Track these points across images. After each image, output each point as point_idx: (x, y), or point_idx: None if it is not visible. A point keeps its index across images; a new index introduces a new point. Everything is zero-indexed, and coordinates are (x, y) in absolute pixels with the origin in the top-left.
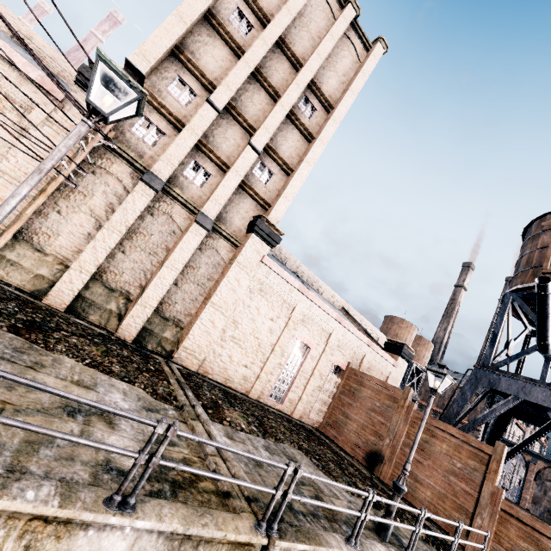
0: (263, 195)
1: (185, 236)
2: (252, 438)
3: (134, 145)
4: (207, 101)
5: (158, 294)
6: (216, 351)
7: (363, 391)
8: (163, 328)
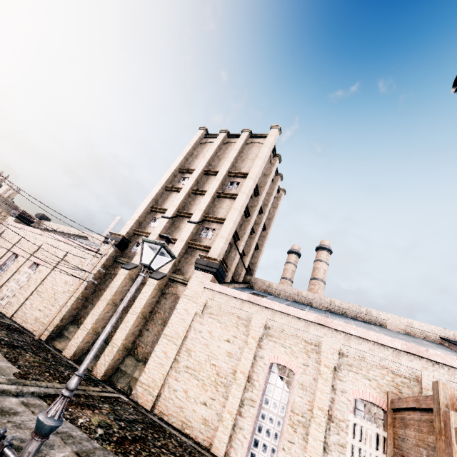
0: (209, 245)
1: (143, 289)
2: (66, 425)
3: (131, 256)
4: (162, 217)
5: (123, 334)
6: (171, 385)
7: (407, 435)
8: (134, 368)
